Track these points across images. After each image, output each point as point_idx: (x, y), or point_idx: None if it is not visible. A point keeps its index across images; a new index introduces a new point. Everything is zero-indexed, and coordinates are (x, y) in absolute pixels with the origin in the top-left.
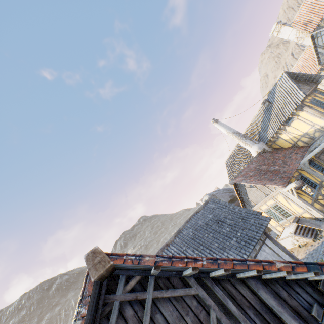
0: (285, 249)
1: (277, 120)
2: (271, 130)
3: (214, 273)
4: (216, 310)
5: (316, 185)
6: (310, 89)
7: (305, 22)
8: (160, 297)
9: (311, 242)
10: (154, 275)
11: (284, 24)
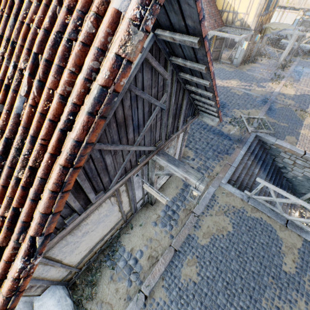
0: None
1: None
2: None
3: (191, 77)
4: (168, 96)
5: None
6: None
7: None
8: (148, 62)
9: None
10: (156, 36)
11: None
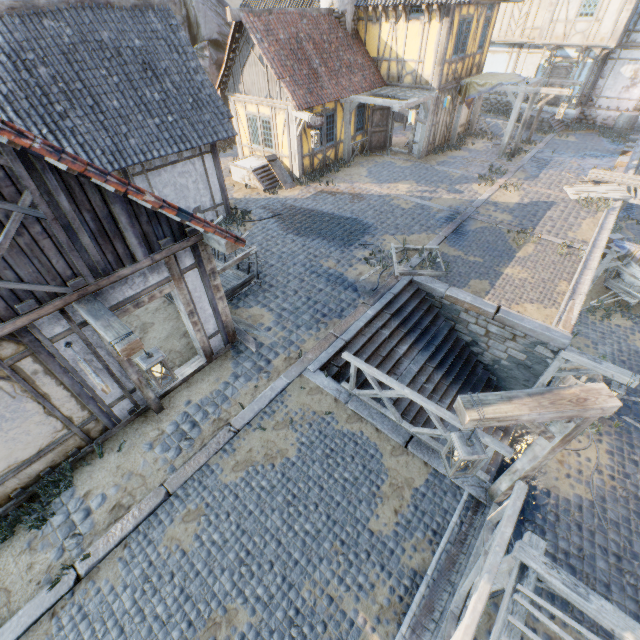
0: (223, 180)
1: None
2: None
3: (54, 162)
4: (37, 196)
5: (333, 141)
6: None
7: None
8: None
9: (261, 191)
10: None
11: None
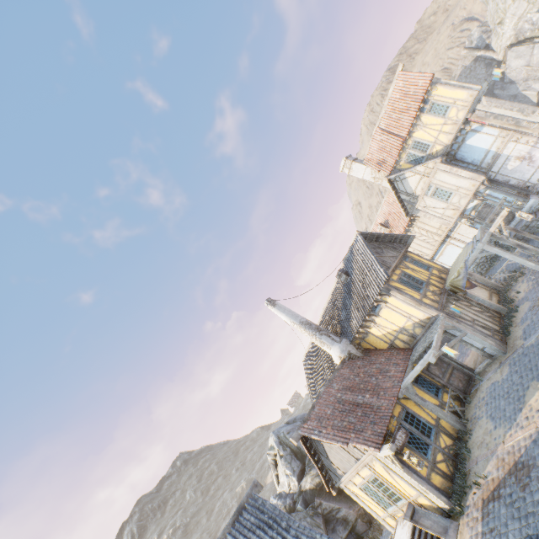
0: None
1: (360, 305)
2: (354, 320)
3: None
4: None
5: (431, 429)
6: (397, 258)
7: (378, 161)
8: None
9: None
10: None
11: (355, 160)
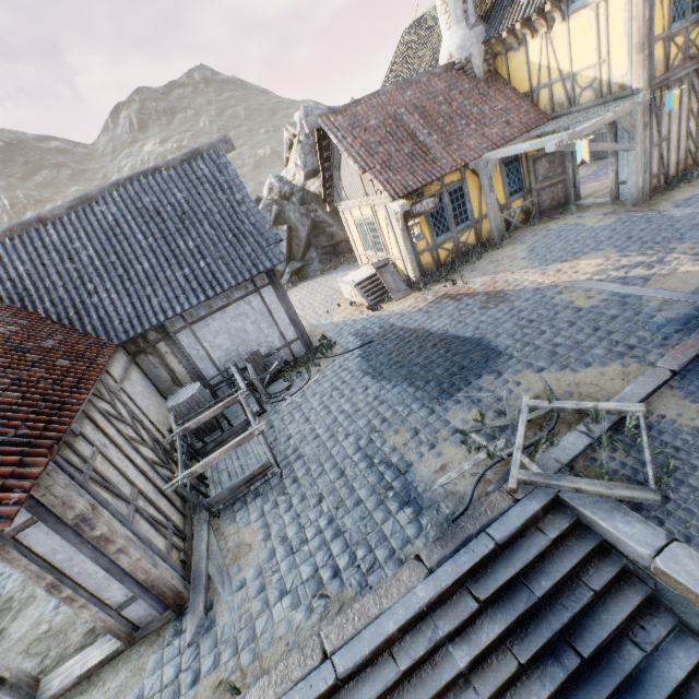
0: (294, 311)
1: None
2: None
3: None
4: None
5: (467, 220)
6: None
7: None
8: None
9: (366, 308)
10: None
11: None
